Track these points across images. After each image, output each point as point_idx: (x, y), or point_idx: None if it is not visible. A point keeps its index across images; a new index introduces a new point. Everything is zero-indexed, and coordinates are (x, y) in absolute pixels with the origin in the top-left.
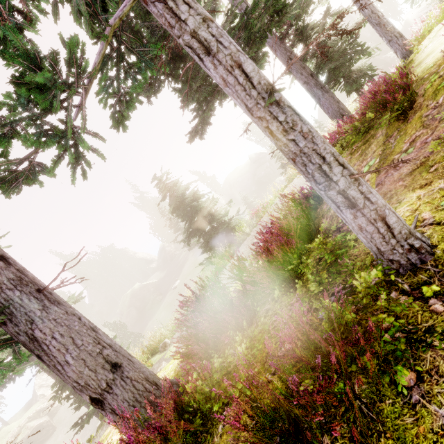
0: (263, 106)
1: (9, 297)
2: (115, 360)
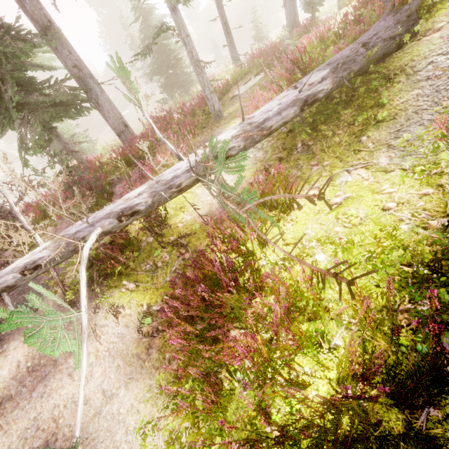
0: (194, 65)
1: (89, 82)
2: (126, 124)
